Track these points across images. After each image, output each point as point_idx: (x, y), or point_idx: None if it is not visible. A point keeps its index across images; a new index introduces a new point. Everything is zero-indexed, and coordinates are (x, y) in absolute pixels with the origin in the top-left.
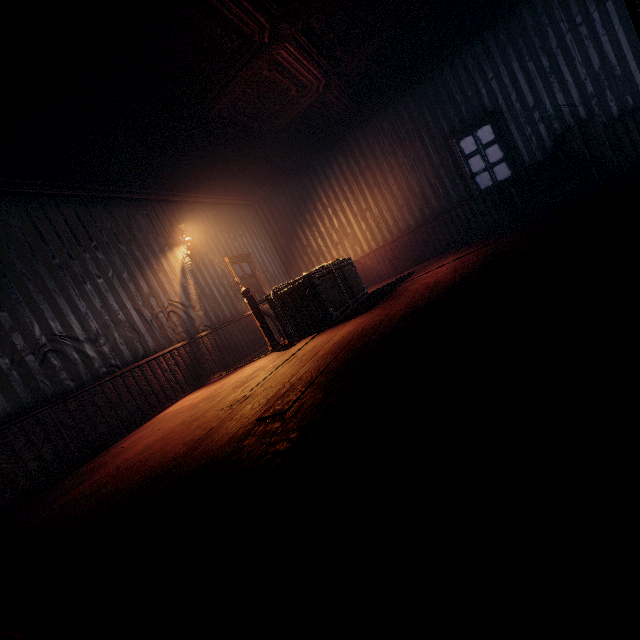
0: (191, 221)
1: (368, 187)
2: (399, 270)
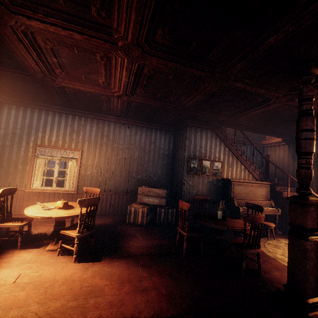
0: None
1: None
2: None
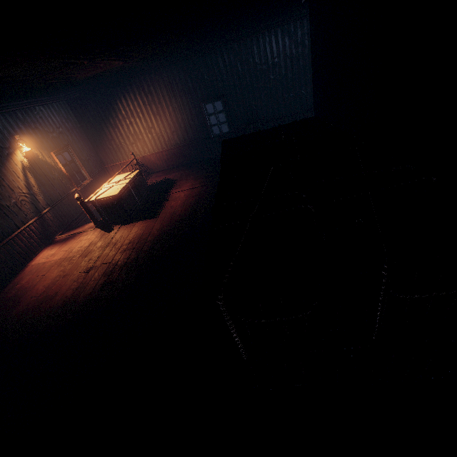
0: (20, 126)
1: (153, 114)
2: (170, 167)
